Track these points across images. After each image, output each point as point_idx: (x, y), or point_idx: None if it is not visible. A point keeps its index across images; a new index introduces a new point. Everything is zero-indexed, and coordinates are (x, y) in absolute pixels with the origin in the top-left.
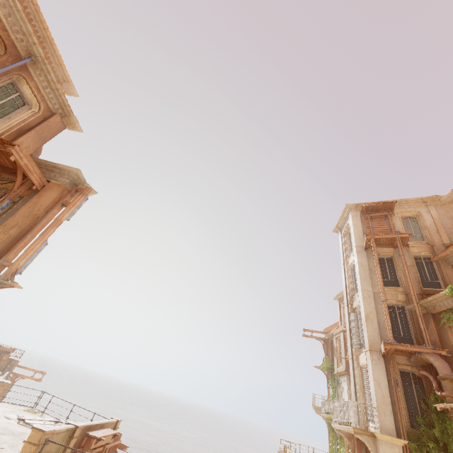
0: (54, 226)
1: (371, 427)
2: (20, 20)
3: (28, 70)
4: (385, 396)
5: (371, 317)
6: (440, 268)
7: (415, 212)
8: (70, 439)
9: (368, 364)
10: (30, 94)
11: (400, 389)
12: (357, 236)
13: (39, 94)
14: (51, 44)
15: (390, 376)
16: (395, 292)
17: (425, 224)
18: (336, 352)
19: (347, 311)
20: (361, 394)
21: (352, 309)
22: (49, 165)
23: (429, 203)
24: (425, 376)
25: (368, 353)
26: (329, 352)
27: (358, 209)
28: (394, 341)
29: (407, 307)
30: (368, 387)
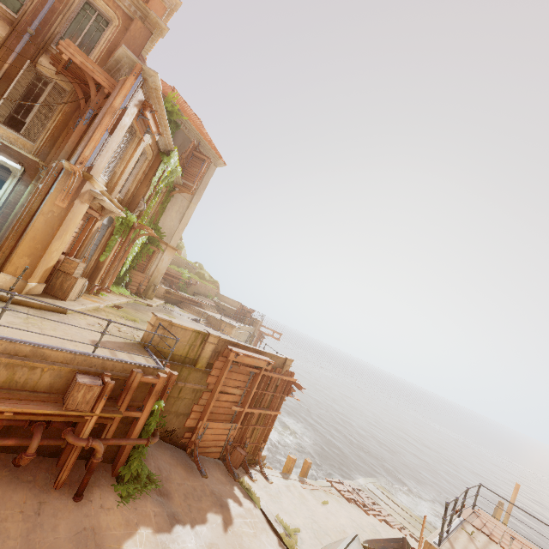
0: (108, 114)
1: None
2: None
3: None
4: None
5: None
6: None
7: None
8: (205, 343)
9: None
10: (104, 7)
11: None
12: None
13: (111, 1)
14: None
15: None
16: None
17: None
18: None
19: None
20: None
21: None
22: (114, 63)
23: None
24: None
25: None
26: None
27: None
28: None
29: None
30: None
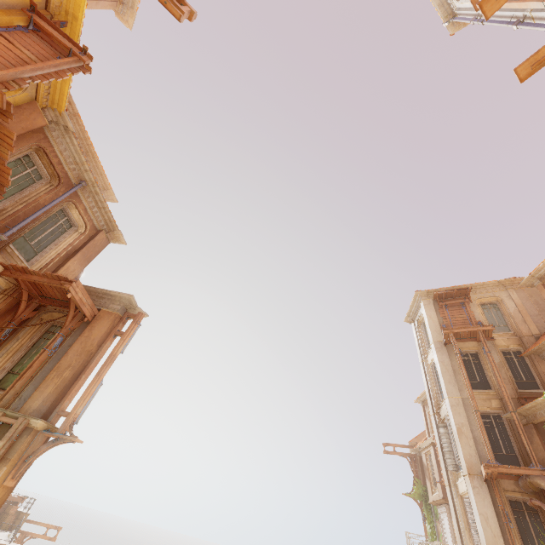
0: (110, 362)
1: None
2: (74, 152)
3: (78, 195)
4: (496, 535)
5: (464, 430)
6: (534, 364)
7: (495, 297)
8: None
9: (469, 493)
10: (77, 216)
11: (512, 525)
12: (433, 328)
13: (87, 215)
14: (93, 157)
15: (498, 508)
16: (487, 397)
17: (508, 311)
18: (428, 472)
19: (434, 422)
20: (467, 533)
21: (440, 420)
22: (100, 292)
23: (509, 286)
24: (540, 506)
25: (467, 478)
26: (419, 473)
27: (430, 296)
28: (495, 462)
29: (504, 416)
30: (474, 524)
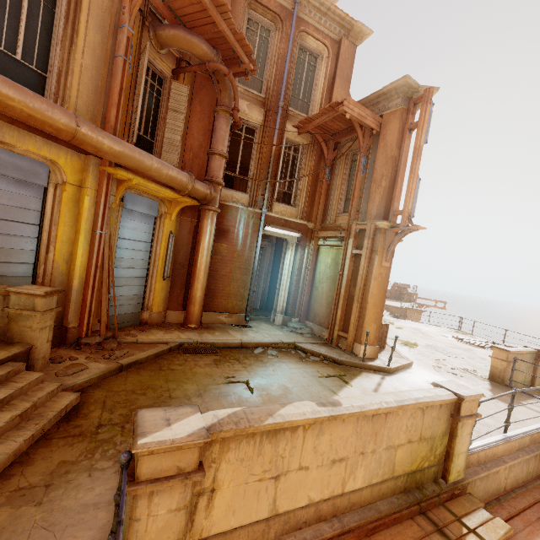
0: (417, 157)
1: None
2: None
3: (301, 19)
4: None
5: None
6: None
7: None
8: (536, 361)
9: None
10: (314, 44)
11: None
12: None
13: (320, 34)
14: None
15: None
16: None
17: None
18: None
19: None
20: None
21: None
22: (372, 98)
23: None
24: None
25: None
26: None
27: None
28: None
29: None
30: None
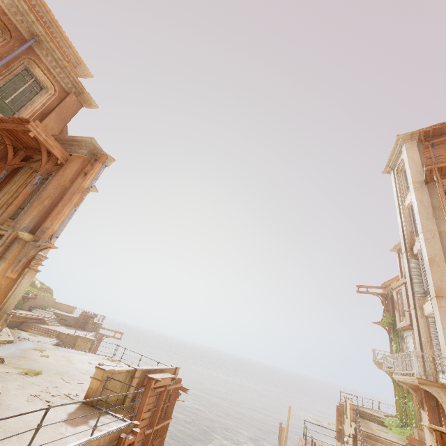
0: (79, 193)
1: (443, 379)
2: None
3: (35, 52)
4: None
5: (437, 260)
6: None
7: None
8: (132, 379)
9: (435, 312)
10: (43, 77)
11: None
12: (414, 170)
13: (51, 75)
14: (57, 27)
15: None
16: None
17: None
18: (397, 306)
19: (405, 258)
20: (428, 345)
21: (411, 255)
22: (68, 139)
23: None
24: None
25: (434, 300)
26: (389, 307)
27: (414, 138)
28: None
29: None
30: (436, 337)
